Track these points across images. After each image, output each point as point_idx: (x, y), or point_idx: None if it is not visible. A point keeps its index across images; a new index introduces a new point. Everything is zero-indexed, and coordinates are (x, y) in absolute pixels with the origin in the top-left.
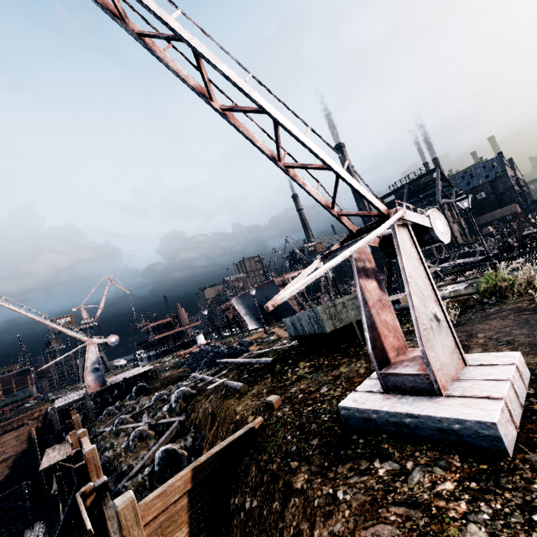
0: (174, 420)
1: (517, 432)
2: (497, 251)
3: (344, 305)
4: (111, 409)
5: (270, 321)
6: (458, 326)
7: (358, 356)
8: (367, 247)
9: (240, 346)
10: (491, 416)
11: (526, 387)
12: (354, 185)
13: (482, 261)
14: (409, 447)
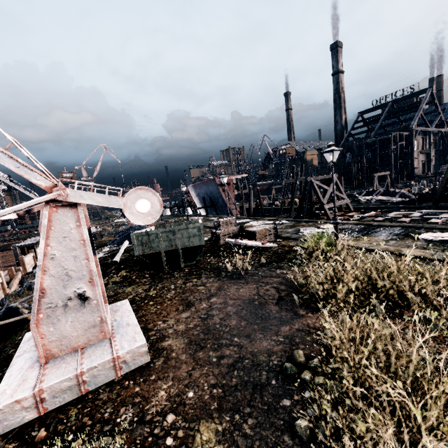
0: None
1: (39, 415)
2: (414, 197)
3: (158, 236)
4: None
5: (212, 211)
6: (235, 279)
7: (158, 279)
8: (83, 210)
9: None
10: None
11: (118, 374)
12: None
13: (398, 203)
14: None
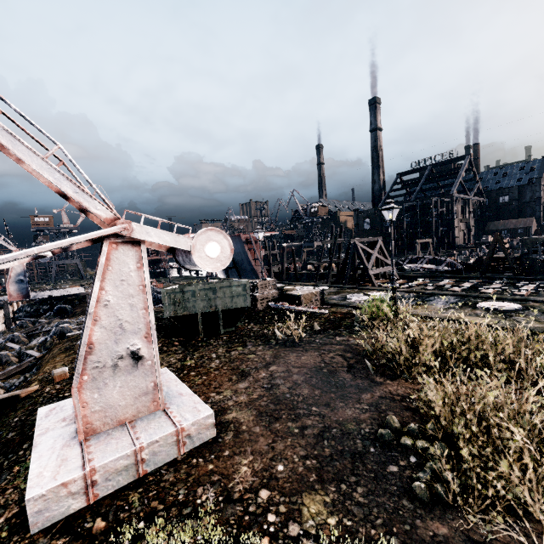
0: (33, 355)
1: (88, 504)
2: (461, 266)
3: (194, 294)
4: (25, 321)
5: (234, 274)
6: (290, 347)
7: (191, 347)
8: None
9: (160, 296)
10: (39, 489)
11: (181, 451)
12: (54, 179)
13: (444, 272)
14: (20, 480)
